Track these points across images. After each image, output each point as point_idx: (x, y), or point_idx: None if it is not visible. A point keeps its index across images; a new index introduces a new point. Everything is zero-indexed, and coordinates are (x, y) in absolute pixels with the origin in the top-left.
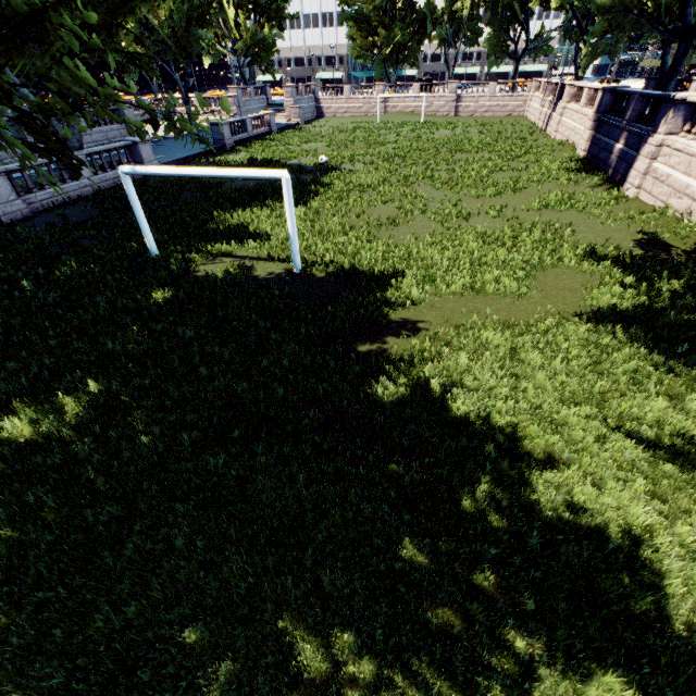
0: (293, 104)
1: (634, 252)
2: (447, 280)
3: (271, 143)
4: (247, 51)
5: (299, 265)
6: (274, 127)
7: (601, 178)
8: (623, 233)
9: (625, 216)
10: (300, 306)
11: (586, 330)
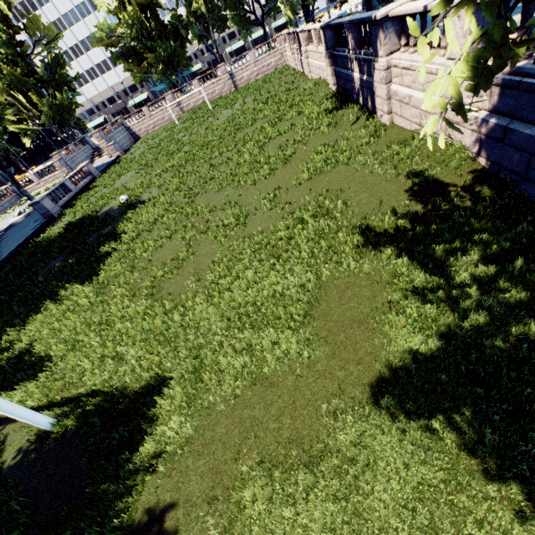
0: (107, 144)
1: (414, 208)
2: (217, 370)
3: (91, 192)
4: (53, 120)
5: (51, 425)
6: (96, 173)
7: (356, 109)
8: (394, 179)
9: (390, 153)
10: (33, 533)
11: (396, 438)
